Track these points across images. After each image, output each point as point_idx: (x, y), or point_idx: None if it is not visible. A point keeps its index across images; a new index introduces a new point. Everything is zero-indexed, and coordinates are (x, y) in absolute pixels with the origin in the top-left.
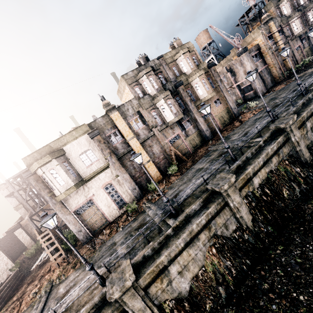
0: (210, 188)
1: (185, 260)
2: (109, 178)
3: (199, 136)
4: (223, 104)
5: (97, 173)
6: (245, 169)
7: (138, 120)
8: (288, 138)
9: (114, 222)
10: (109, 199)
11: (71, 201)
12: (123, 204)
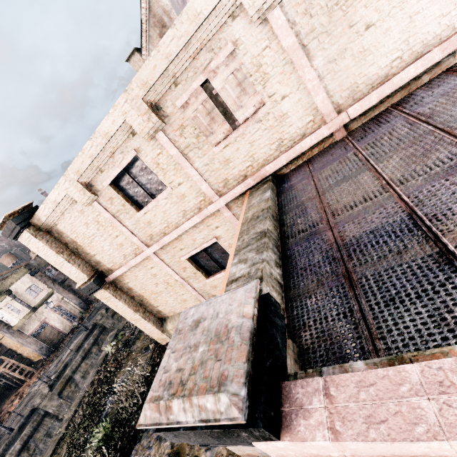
0: None
1: None
2: (56, 301)
3: None
4: None
5: (45, 300)
6: None
7: None
8: None
9: (71, 331)
10: (60, 317)
11: (26, 328)
12: (74, 318)
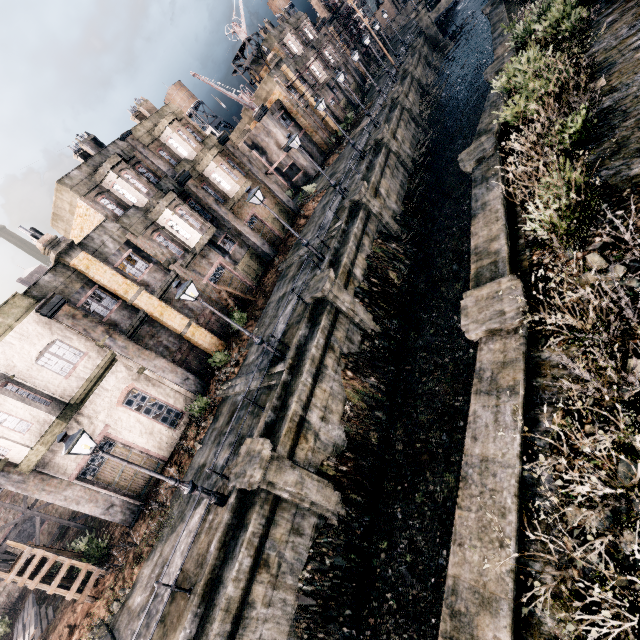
0: (310, 299)
1: (322, 400)
2: (126, 381)
3: (256, 258)
4: (269, 198)
5: (96, 380)
6: (340, 262)
7: (134, 259)
8: (369, 211)
9: (175, 453)
10: (144, 419)
11: (59, 460)
12: (177, 416)
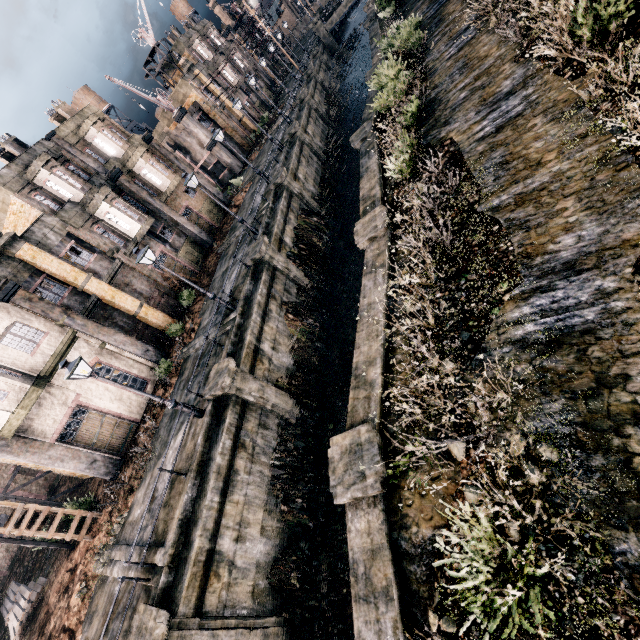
0: (251, 261)
1: (271, 335)
2: (89, 355)
3: (195, 246)
4: (200, 192)
5: (61, 355)
6: (271, 232)
7: (78, 249)
8: (291, 192)
9: (146, 413)
10: (112, 388)
11: (37, 426)
12: (143, 384)
